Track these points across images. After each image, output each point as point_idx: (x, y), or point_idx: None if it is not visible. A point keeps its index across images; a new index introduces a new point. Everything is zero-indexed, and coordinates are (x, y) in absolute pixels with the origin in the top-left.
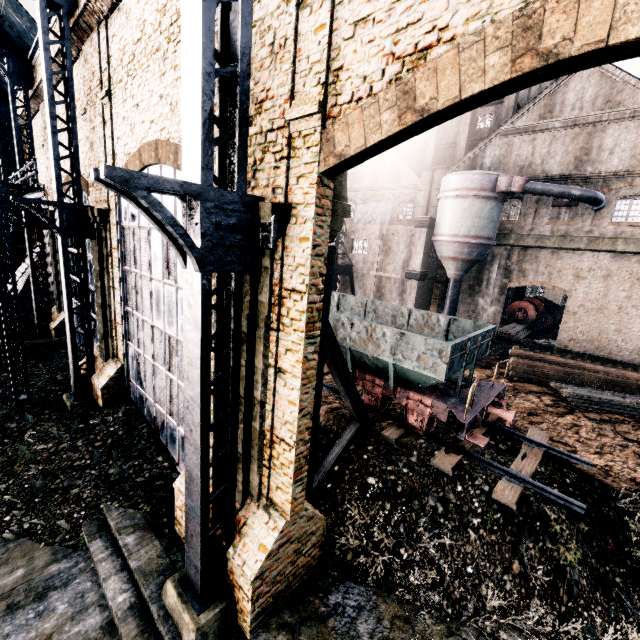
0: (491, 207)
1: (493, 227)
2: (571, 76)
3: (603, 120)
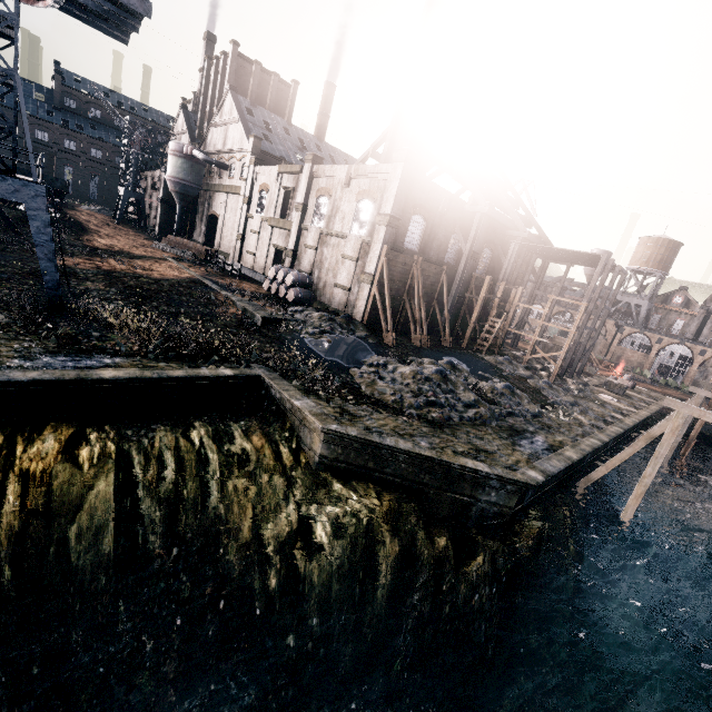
0: (182, 162)
1: (186, 174)
2: (226, 98)
3: (228, 123)
